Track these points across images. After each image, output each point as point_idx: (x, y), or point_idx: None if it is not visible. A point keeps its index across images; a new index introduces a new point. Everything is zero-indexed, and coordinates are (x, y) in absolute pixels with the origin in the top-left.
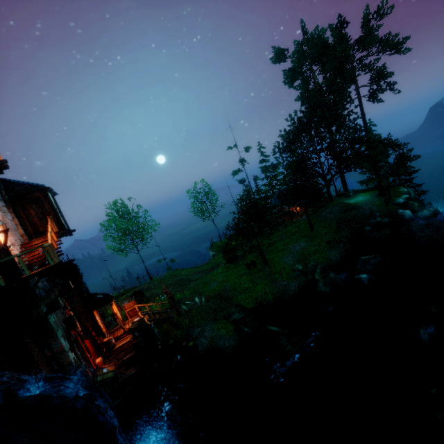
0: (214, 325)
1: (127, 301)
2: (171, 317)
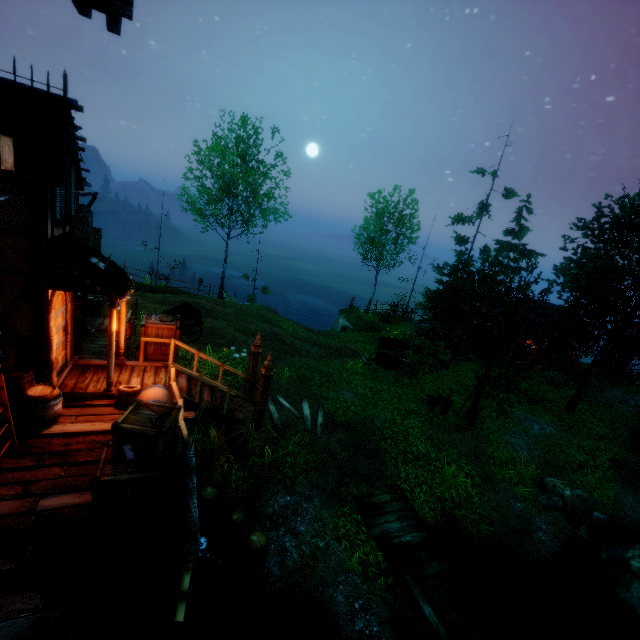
0: (328, 510)
1: (160, 317)
2: (236, 419)
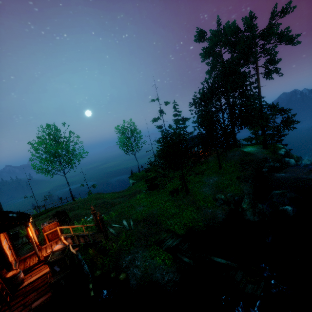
0: (146, 252)
1: (48, 222)
2: (97, 241)
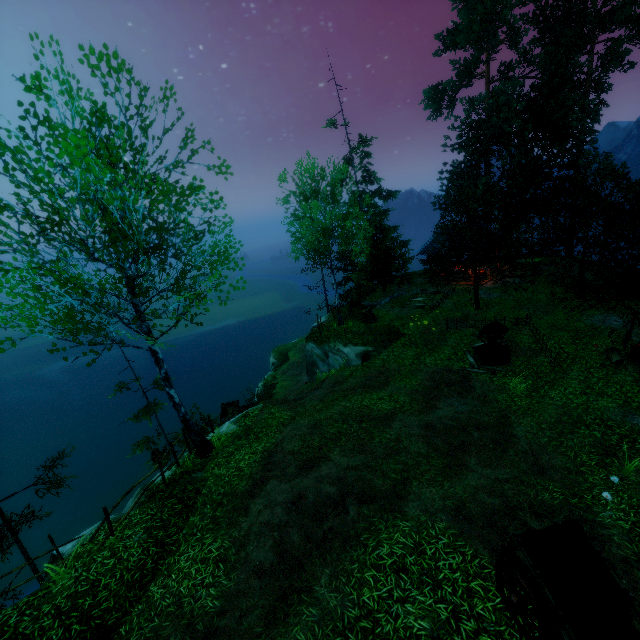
0: None
1: None
2: None
